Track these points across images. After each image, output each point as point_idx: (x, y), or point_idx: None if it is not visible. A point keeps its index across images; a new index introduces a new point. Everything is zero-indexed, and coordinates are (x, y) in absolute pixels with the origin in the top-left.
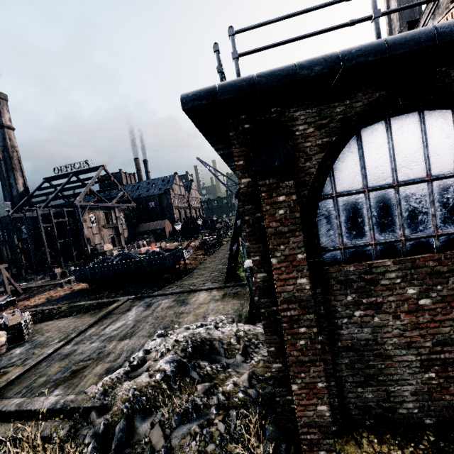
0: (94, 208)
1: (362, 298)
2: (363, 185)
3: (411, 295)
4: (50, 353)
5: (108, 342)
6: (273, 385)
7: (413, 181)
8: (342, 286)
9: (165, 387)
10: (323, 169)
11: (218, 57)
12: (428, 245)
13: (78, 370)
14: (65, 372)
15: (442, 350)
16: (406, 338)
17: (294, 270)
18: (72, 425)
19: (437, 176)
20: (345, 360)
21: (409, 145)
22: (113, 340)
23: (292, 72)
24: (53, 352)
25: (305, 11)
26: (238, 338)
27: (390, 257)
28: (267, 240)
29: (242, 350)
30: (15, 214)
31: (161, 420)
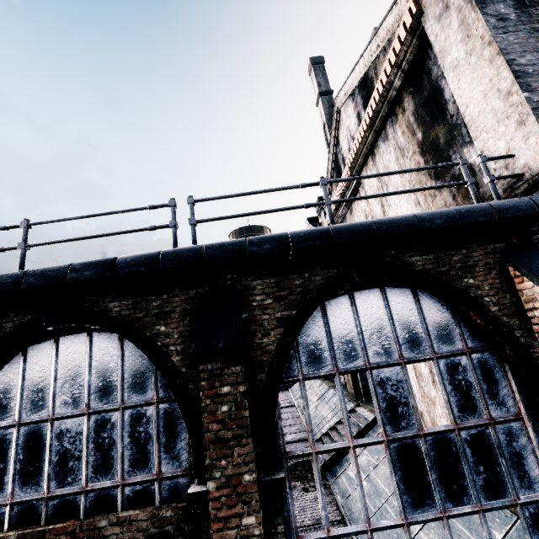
0: None
1: None
2: (16, 416)
3: None
4: None
5: None
6: None
7: (70, 414)
8: None
9: None
10: None
11: None
12: (75, 506)
13: None
14: None
15: None
16: None
17: None
18: None
19: (95, 409)
20: None
21: (74, 369)
22: None
23: None
24: None
25: None
26: None
27: (27, 525)
28: None
29: None
30: None
31: None
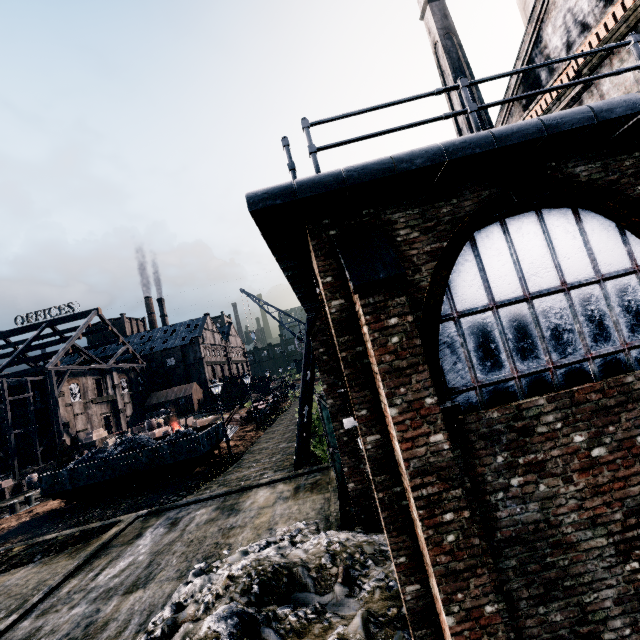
0: (79, 374)
1: (517, 456)
2: (489, 300)
3: (580, 444)
4: None
5: (105, 602)
6: (411, 626)
7: (547, 292)
8: (487, 443)
9: None
10: (437, 282)
11: (288, 152)
12: (584, 372)
13: None
14: None
15: (638, 523)
16: (587, 510)
17: (424, 423)
18: None
19: (573, 284)
20: (512, 561)
21: (533, 248)
22: (114, 595)
23: (389, 165)
24: None
25: (392, 104)
26: (333, 555)
27: (541, 393)
28: (375, 383)
29: (343, 576)
30: None
31: None
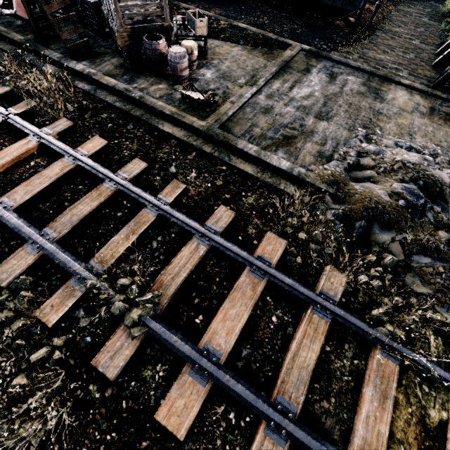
0: None
1: None
2: None
3: None
4: (249, 98)
5: (305, 115)
6: None
7: None
8: None
9: (409, 217)
10: None
11: None
12: None
13: (289, 138)
14: (276, 133)
15: None
16: None
17: None
18: (310, 197)
19: None
20: None
21: None
22: (309, 114)
23: None
24: (250, 97)
25: None
26: None
27: None
28: None
29: None
30: None
31: (401, 241)
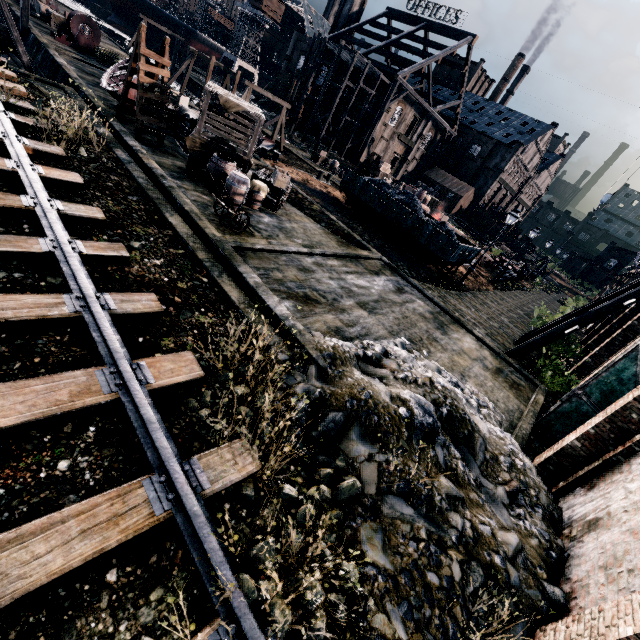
0: (409, 101)
1: None
2: None
3: None
4: (292, 251)
5: (346, 296)
6: None
7: None
8: None
9: (405, 434)
10: None
11: None
12: None
13: (311, 299)
14: (299, 288)
15: None
16: None
17: None
18: (291, 357)
19: None
20: None
21: None
22: (352, 297)
23: None
24: (295, 252)
25: None
26: (512, 464)
27: None
28: None
29: (512, 490)
30: (331, 43)
31: (382, 464)
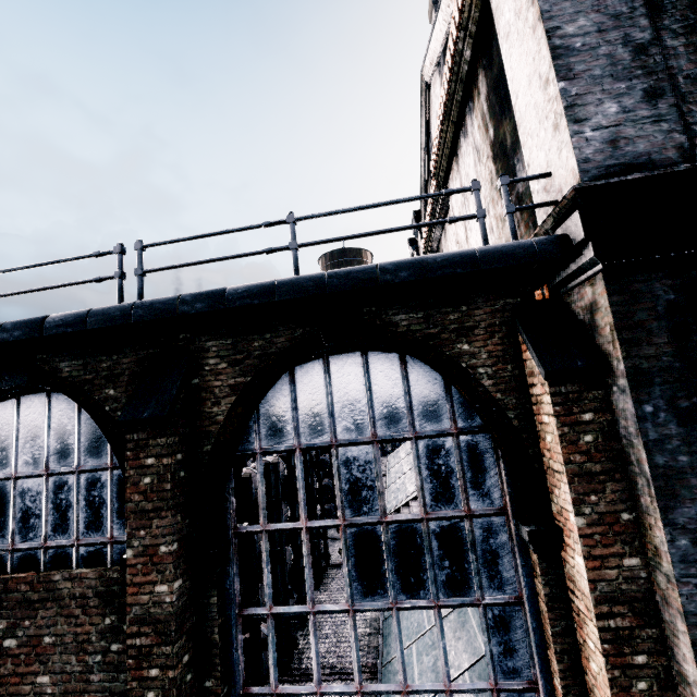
0: None
1: None
2: None
3: None
4: None
5: None
6: None
7: (31, 474)
8: None
9: None
10: None
11: None
12: (36, 560)
13: None
14: None
15: None
16: None
17: None
18: None
19: (54, 471)
20: None
21: (34, 429)
22: None
23: None
24: None
25: None
26: None
27: None
28: None
29: None
30: None
31: None
